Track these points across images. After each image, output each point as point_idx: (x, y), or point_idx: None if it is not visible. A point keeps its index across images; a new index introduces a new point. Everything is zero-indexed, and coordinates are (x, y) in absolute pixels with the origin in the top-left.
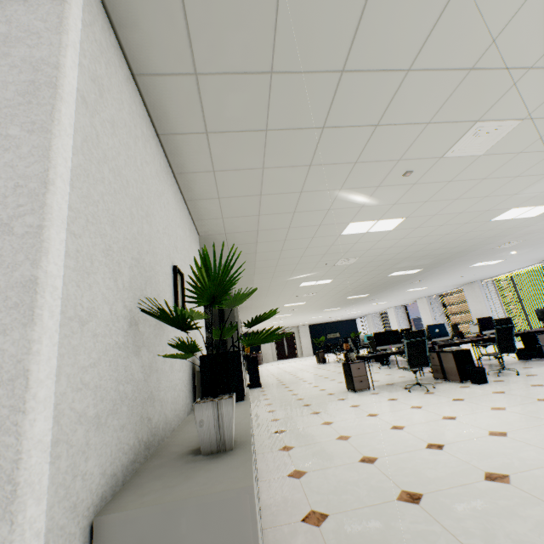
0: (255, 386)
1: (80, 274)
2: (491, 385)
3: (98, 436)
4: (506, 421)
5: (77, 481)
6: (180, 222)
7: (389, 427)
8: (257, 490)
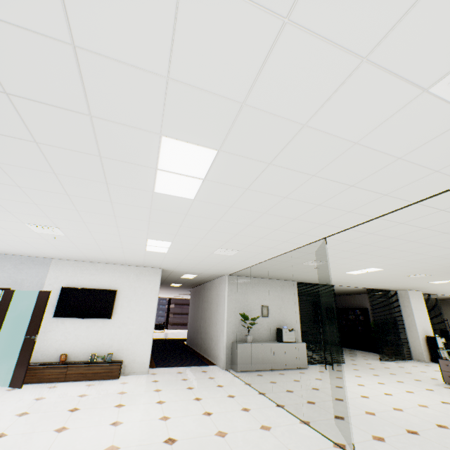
0: (436, 361)
1: (229, 317)
2: None
3: (233, 334)
4: (390, 401)
5: (230, 337)
6: (270, 289)
7: (360, 384)
8: (264, 357)
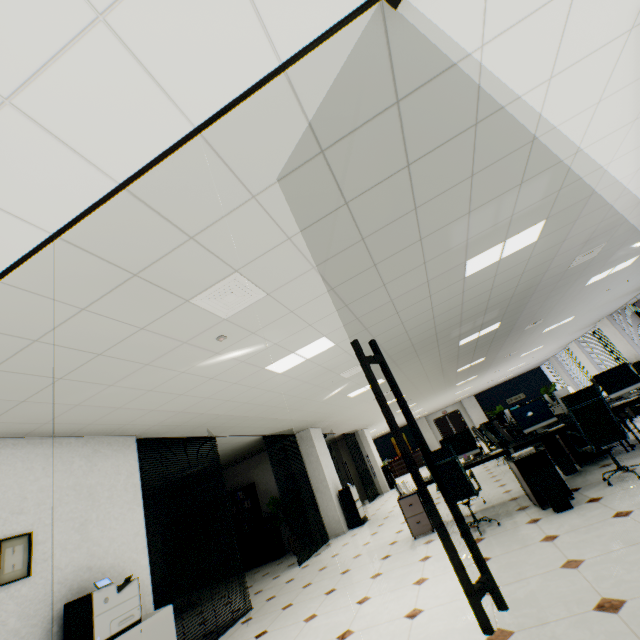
0: (356, 524)
1: None
2: (568, 515)
3: None
4: (452, 627)
5: None
6: (46, 471)
7: (341, 632)
8: None
